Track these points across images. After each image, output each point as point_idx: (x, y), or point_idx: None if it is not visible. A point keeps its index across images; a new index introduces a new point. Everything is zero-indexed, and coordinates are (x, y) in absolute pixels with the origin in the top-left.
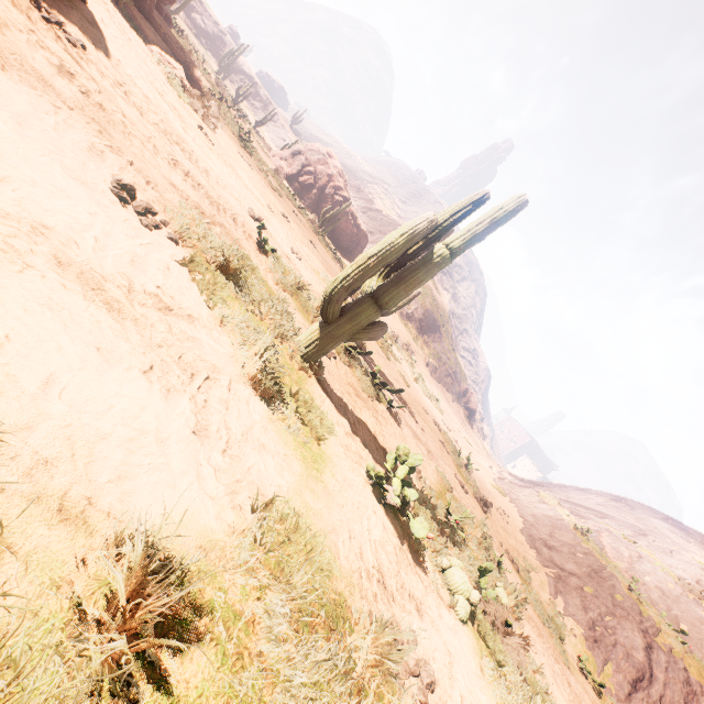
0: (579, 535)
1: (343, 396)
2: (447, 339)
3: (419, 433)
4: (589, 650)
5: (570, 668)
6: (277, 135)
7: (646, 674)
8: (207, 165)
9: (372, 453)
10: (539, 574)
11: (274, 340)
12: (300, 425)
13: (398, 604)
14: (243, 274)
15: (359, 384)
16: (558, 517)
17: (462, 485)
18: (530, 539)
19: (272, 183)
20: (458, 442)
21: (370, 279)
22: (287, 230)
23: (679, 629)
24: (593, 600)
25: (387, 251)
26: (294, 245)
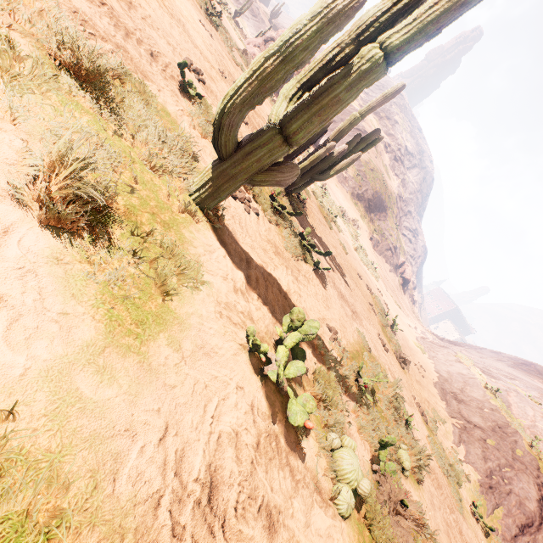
0: (488, 393)
1: (253, 251)
2: (391, 218)
3: (347, 295)
4: (483, 494)
5: (463, 513)
6: (257, 30)
7: (535, 522)
8: (135, 0)
9: (273, 313)
10: (446, 424)
11: (145, 172)
12: (138, 273)
13: (230, 531)
14: (120, 92)
15: (283, 243)
16: (471, 376)
17: (384, 344)
18: (442, 392)
19: (237, 60)
20: (388, 305)
21: (278, 105)
22: None
23: None
24: (494, 452)
25: (290, 44)
26: None
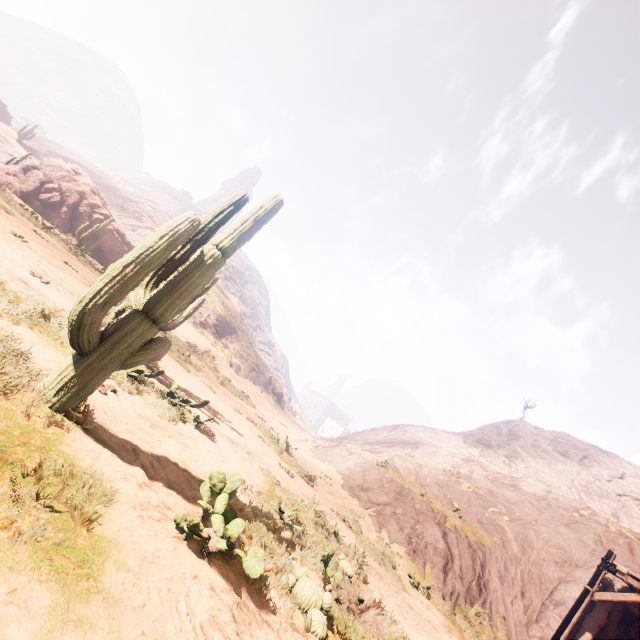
0: (381, 468)
1: (132, 435)
2: (244, 337)
3: (236, 438)
4: (413, 563)
5: (407, 590)
6: (0, 150)
7: (449, 557)
8: None
9: (183, 492)
10: (365, 519)
11: None
12: (50, 515)
13: None
14: None
15: (154, 411)
16: (365, 461)
17: (287, 471)
18: (351, 490)
19: None
20: (274, 429)
21: (135, 292)
22: (23, 251)
23: (454, 508)
24: (404, 518)
25: (147, 256)
26: (36, 268)
